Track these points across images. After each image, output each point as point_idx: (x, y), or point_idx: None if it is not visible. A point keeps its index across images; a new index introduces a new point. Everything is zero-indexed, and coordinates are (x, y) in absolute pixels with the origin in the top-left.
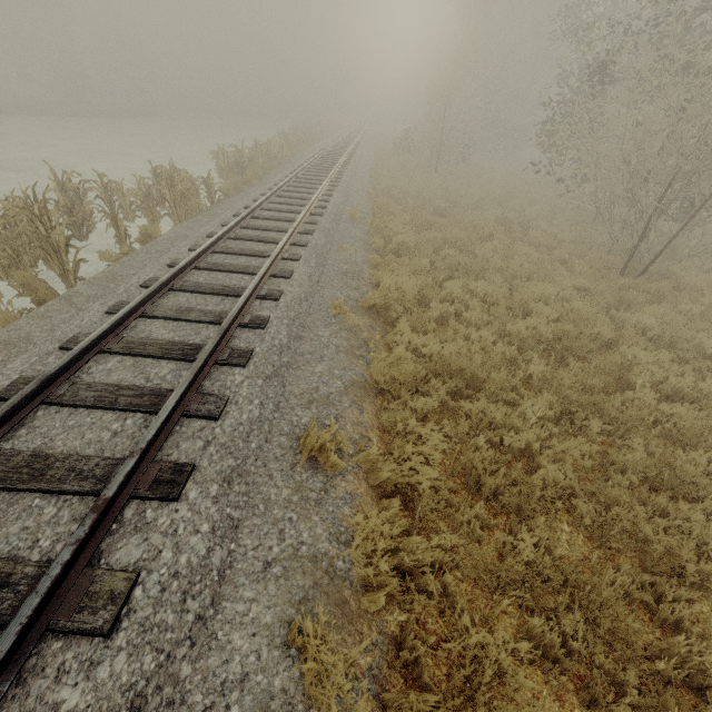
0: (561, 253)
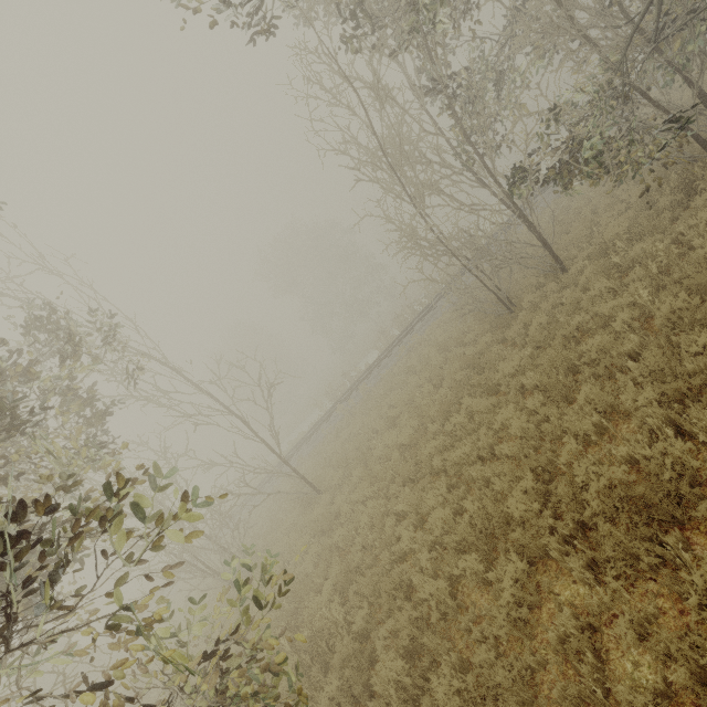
0: (520, 279)
